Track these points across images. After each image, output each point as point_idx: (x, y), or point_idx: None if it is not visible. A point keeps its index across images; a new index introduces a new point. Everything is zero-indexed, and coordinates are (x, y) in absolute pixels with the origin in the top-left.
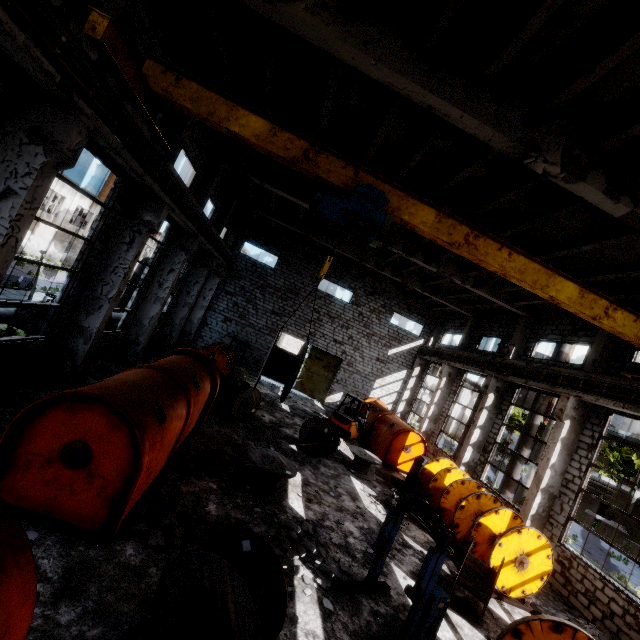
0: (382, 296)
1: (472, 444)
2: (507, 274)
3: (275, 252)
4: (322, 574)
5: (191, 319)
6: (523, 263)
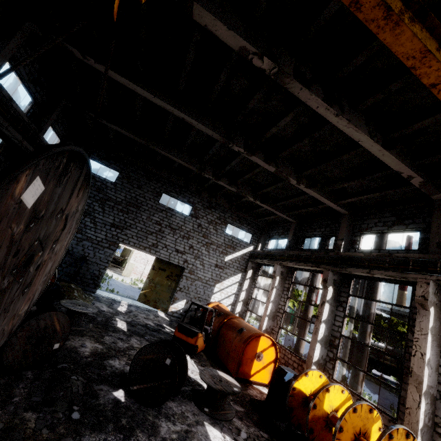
0: (217, 209)
1: (320, 340)
2: None
3: (115, 167)
4: None
5: None
6: None
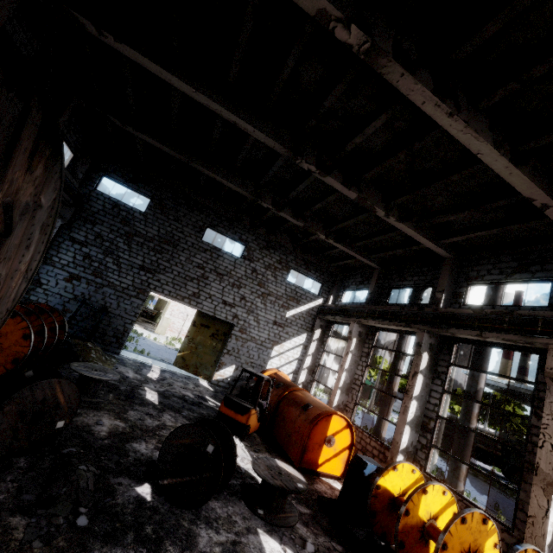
0: (278, 250)
1: (409, 422)
2: None
3: (146, 192)
4: None
5: None
6: None
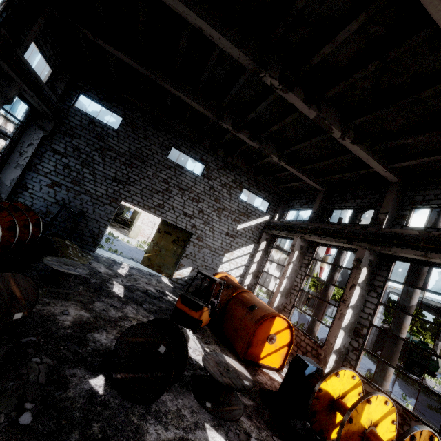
0: (233, 171)
1: (344, 327)
2: None
3: (118, 111)
4: None
5: (1, 180)
6: None
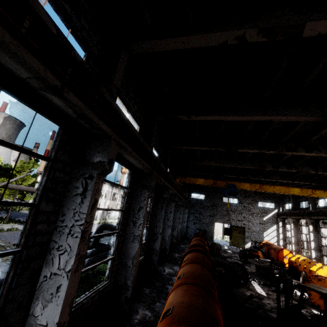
0: (250, 196)
1: (313, 249)
2: (275, 192)
3: (203, 193)
4: (258, 282)
5: None
6: (278, 188)
